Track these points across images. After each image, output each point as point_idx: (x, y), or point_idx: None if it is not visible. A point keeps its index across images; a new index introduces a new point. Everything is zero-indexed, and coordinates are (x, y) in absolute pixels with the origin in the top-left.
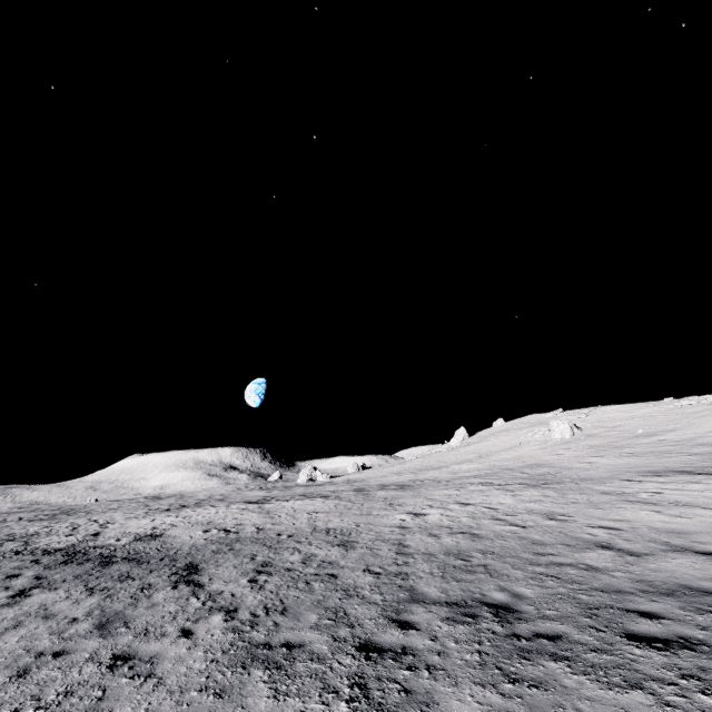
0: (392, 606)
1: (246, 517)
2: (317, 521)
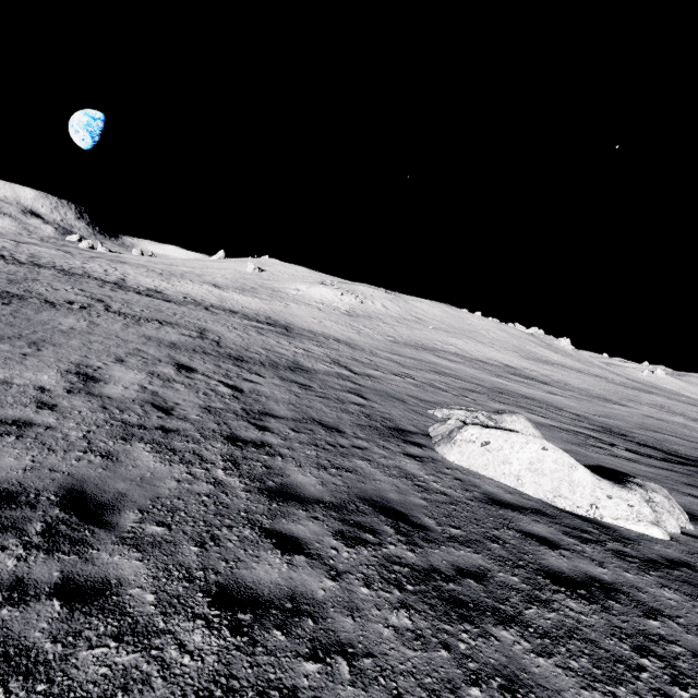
0: (20, 260)
1: (2, 244)
2: (38, 254)
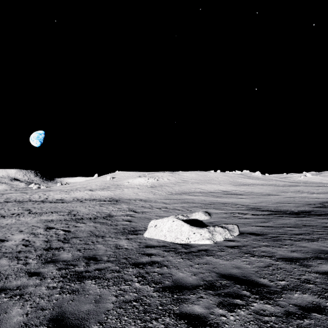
0: None
1: None
2: (10, 197)
